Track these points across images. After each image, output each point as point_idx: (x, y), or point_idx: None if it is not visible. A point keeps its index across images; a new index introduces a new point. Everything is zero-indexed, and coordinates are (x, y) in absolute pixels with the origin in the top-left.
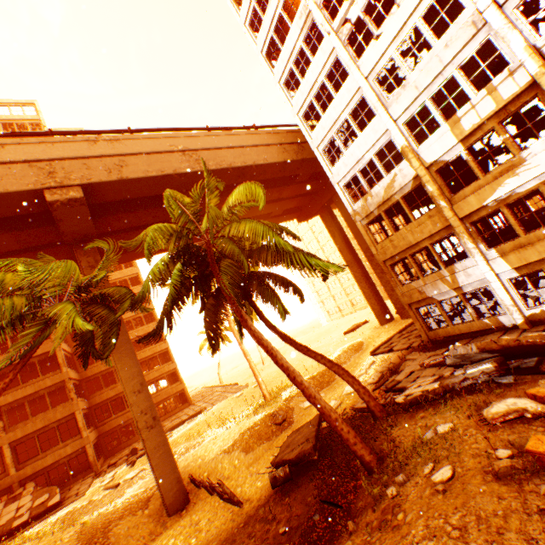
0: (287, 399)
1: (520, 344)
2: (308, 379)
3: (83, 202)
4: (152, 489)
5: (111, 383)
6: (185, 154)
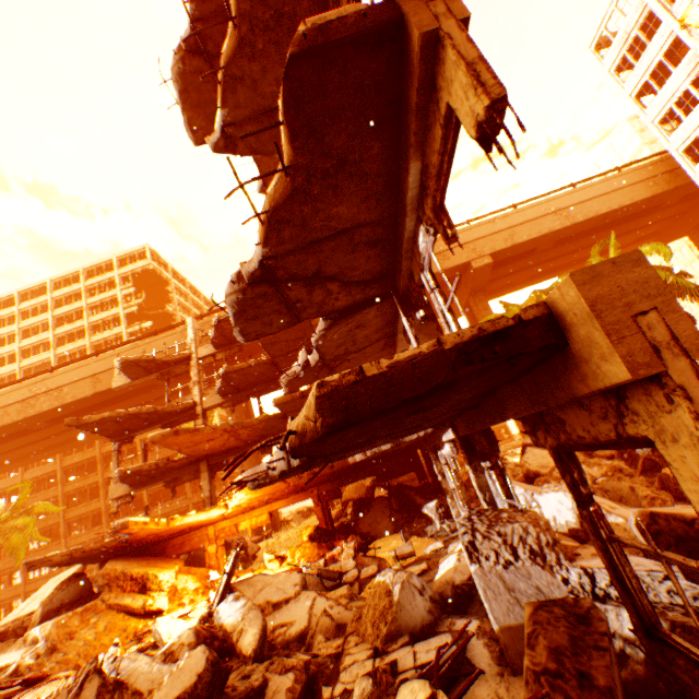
0: None
1: None
2: None
3: (489, 265)
4: None
5: None
6: (555, 214)
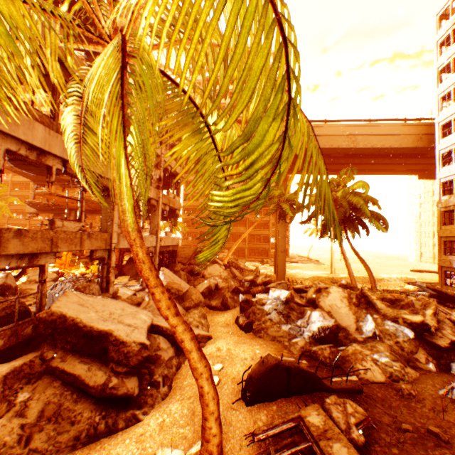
0: (342, 277)
1: (440, 290)
2: (360, 276)
3: None
4: (272, 274)
5: (259, 228)
6: (347, 137)
